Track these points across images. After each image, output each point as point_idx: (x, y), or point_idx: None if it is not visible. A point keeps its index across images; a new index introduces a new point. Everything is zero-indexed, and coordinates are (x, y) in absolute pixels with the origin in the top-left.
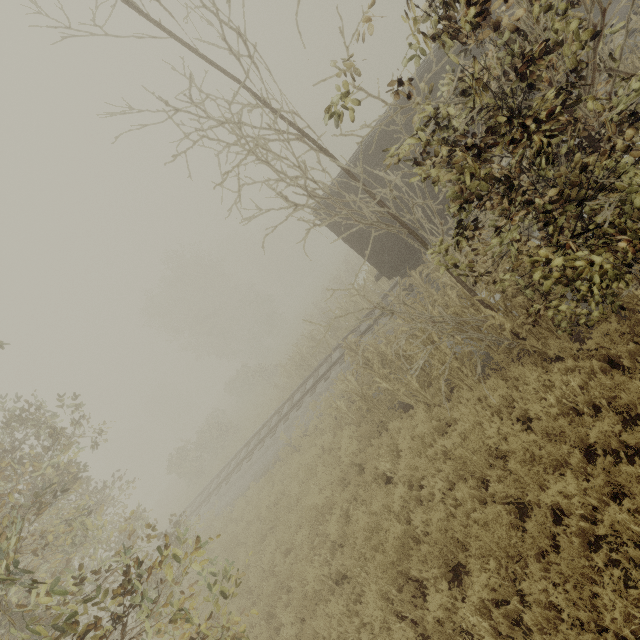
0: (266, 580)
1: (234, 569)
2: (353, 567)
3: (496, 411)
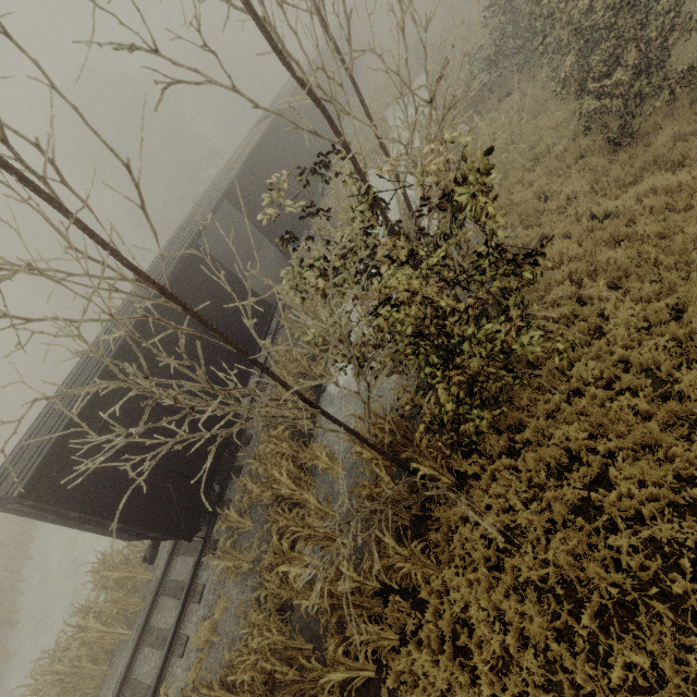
0: None
1: None
2: None
3: (482, 562)
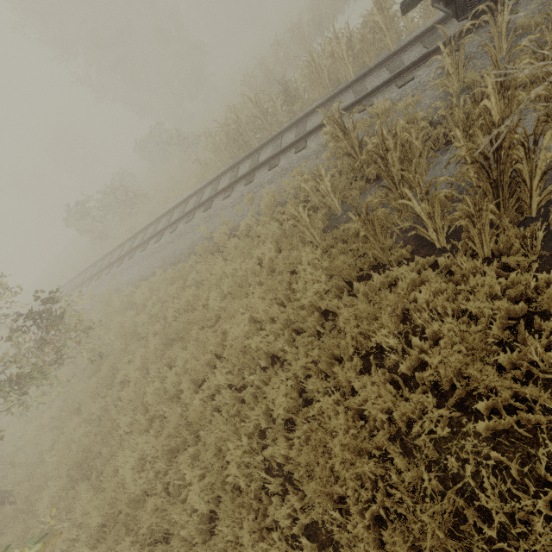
0: (167, 402)
1: (128, 374)
2: (315, 493)
3: None
